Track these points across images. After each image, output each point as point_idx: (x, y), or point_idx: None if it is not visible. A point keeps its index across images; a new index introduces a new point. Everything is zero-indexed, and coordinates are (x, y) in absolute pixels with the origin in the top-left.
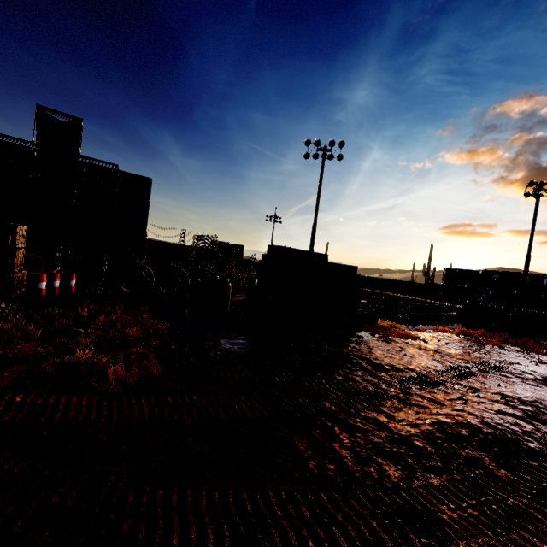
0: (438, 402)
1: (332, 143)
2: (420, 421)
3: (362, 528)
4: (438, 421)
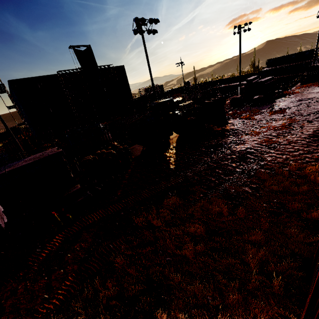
0: None
1: (245, 24)
2: None
3: None
4: None
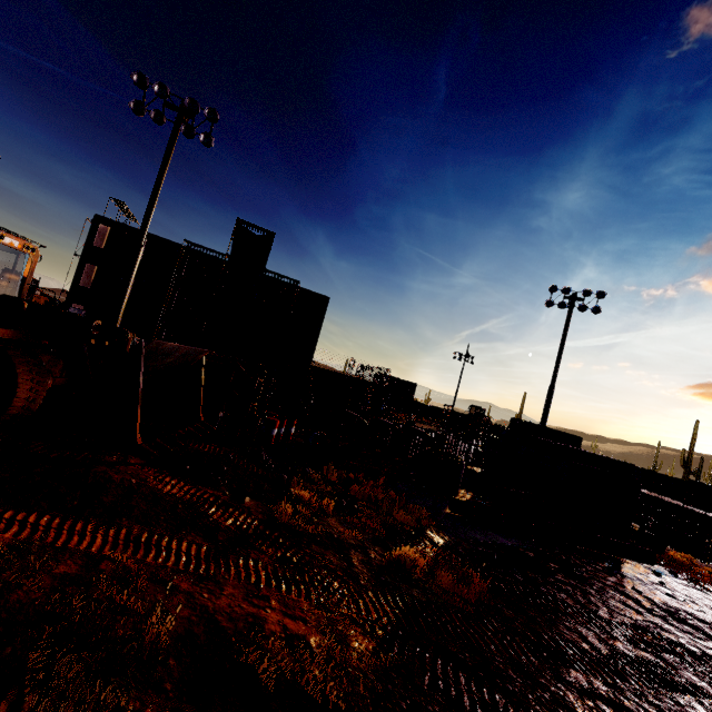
0: None
1: (586, 291)
2: None
3: None
4: None
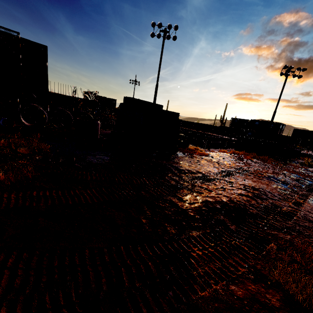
0: (209, 190)
1: (169, 26)
2: (196, 201)
3: (141, 267)
4: (205, 201)
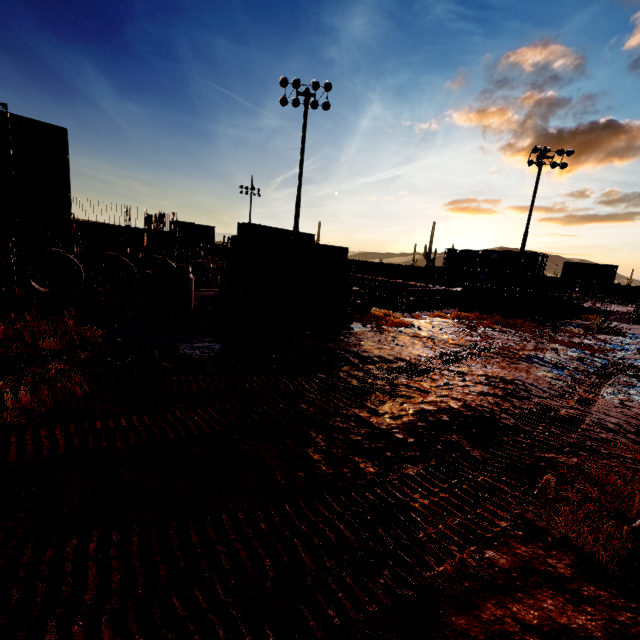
0: (424, 390)
1: (315, 84)
2: (403, 412)
3: (328, 534)
4: (421, 410)
